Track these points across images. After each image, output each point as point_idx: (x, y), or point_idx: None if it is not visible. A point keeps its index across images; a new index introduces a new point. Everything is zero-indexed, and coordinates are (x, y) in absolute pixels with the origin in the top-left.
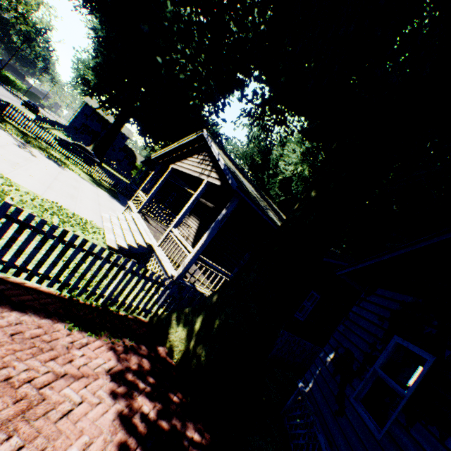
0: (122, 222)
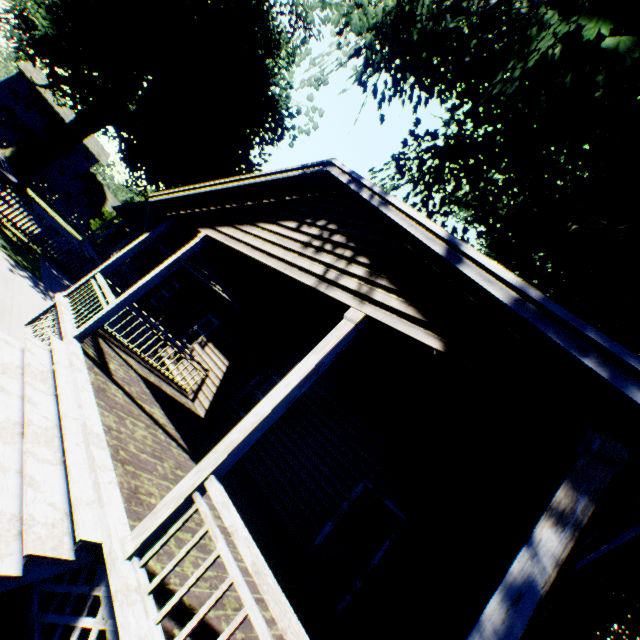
0: (1, 383)
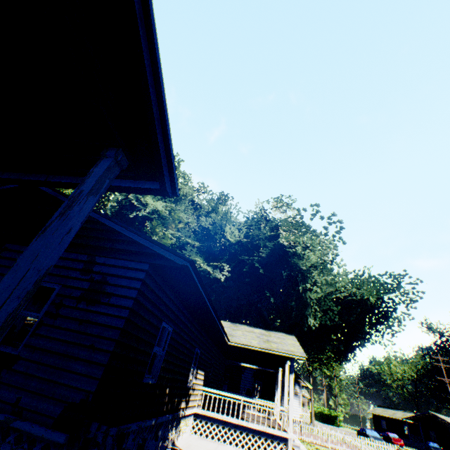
0: (296, 439)
